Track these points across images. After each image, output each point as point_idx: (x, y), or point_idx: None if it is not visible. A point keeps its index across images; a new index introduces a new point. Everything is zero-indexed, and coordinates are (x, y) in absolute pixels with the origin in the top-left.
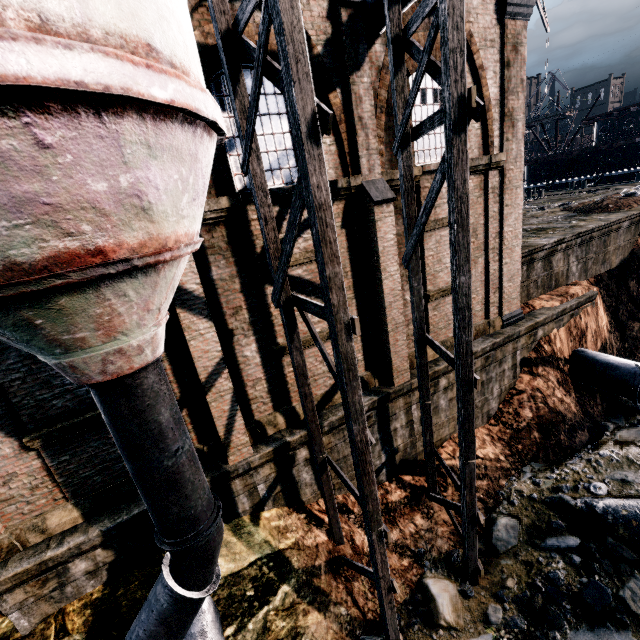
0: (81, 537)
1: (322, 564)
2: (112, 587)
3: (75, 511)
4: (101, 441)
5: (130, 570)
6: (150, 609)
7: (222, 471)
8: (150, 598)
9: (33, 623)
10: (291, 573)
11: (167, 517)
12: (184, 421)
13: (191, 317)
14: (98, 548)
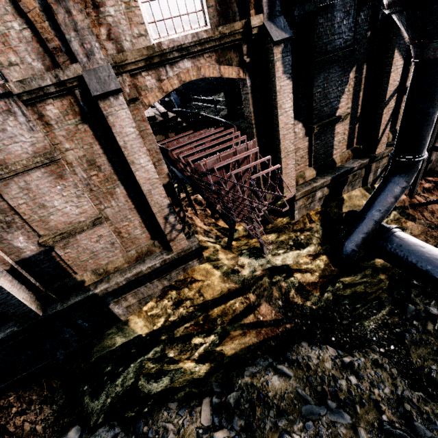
0: (324, 179)
1: (408, 205)
2: (324, 207)
3: (314, 171)
4: (330, 135)
5: (329, 202)
6: (385, 194)
7: (373, 156)
8: (382, 191)
9: (299, 217)
10: (395, 208)
11: (422, 143)
12: (355, 131)
13: (397, 56)
14: (325, 187)
